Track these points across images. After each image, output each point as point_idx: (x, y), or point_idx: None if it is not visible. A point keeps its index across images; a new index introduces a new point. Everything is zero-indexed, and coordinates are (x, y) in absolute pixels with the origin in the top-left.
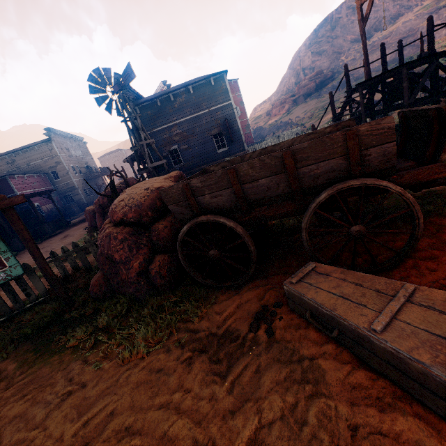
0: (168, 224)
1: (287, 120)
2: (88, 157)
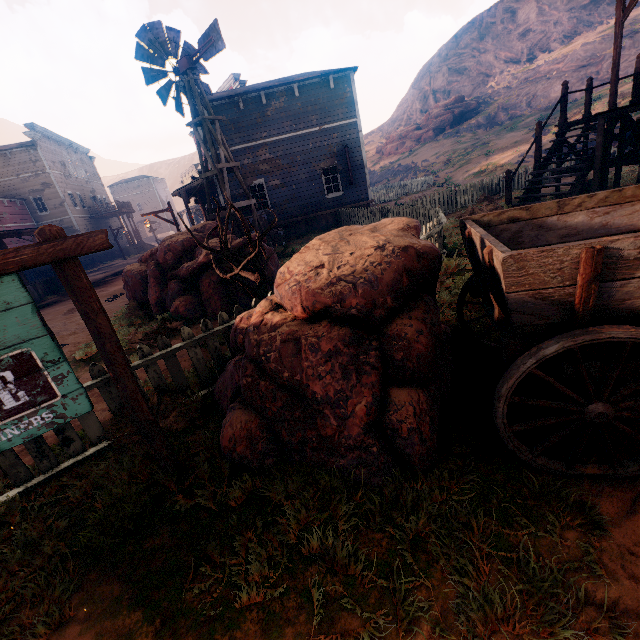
0: (421, 325)
1: (409, 164)
2: (96, 181)
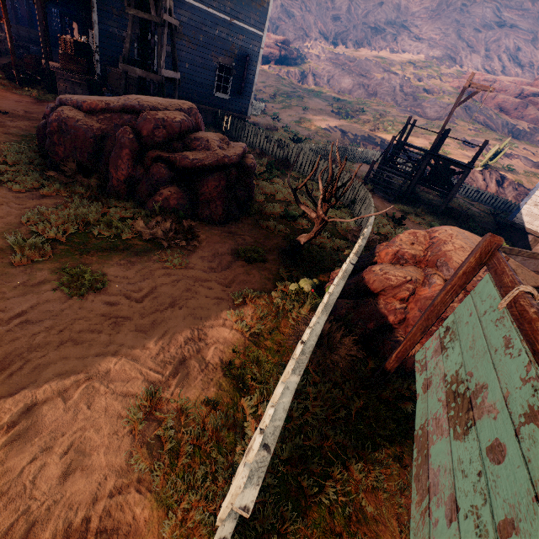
0: None
1: None
2: None
